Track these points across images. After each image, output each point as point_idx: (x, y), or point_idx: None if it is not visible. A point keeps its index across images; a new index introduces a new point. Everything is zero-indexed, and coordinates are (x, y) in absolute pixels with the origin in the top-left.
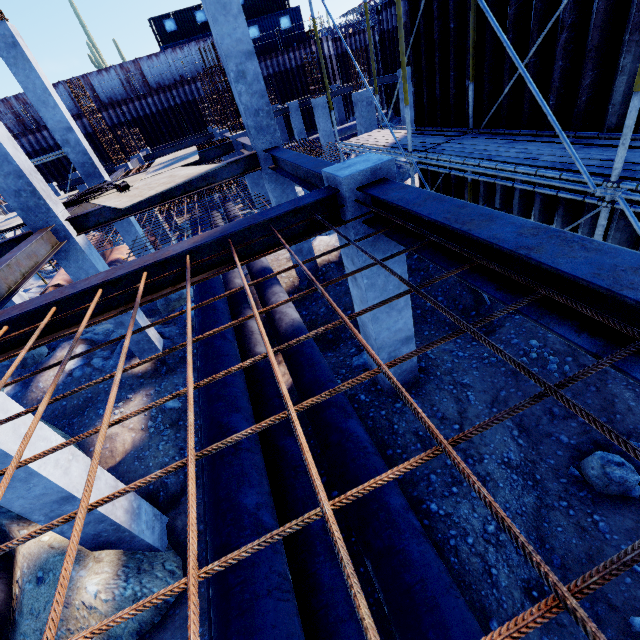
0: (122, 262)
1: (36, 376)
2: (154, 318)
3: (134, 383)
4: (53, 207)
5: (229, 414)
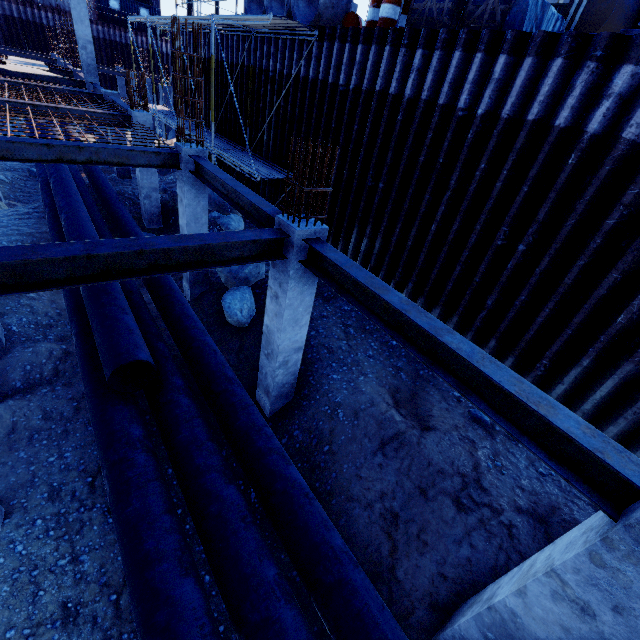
0: None
1: None
2: None
3: None
4: None
5: None
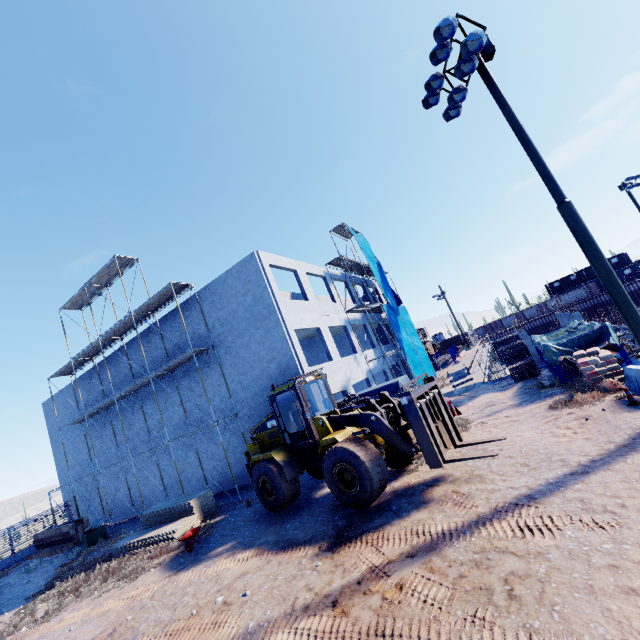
0: None
1: None
2: None
3: None
4: None
5: None
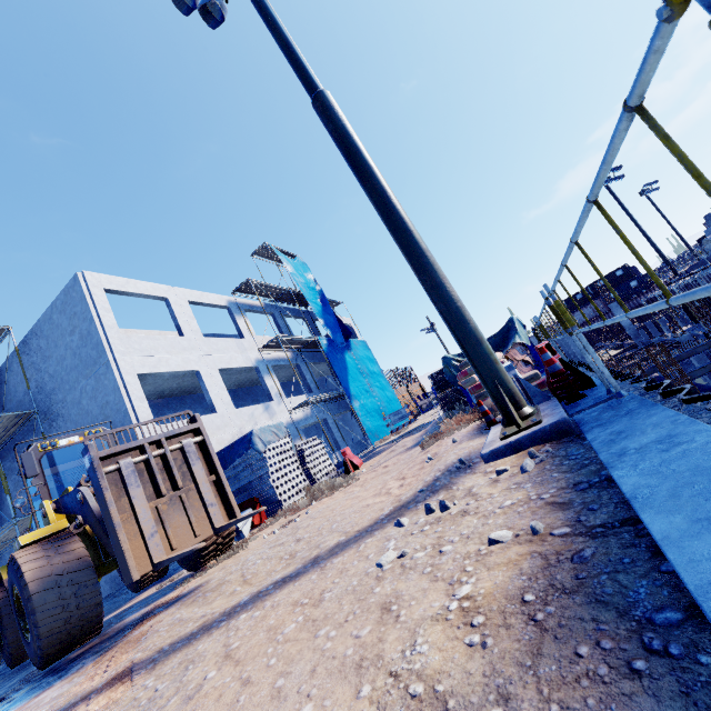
0: None
1: None
2: None
3: None
4: None
5: None
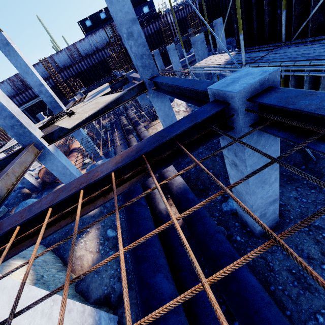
0: (78, 149)
1: None
2: None
3: (90, 221)
4: (33, 132)
5: (154, 275)
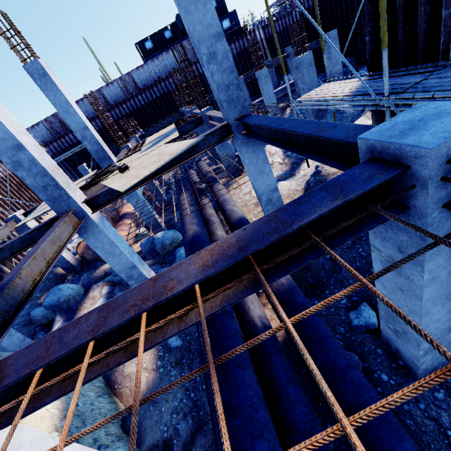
0: (130, 214)
1: (76, 313)
2: (155, 259)
3: None
4: (72, 194)
5: (252, 443)
